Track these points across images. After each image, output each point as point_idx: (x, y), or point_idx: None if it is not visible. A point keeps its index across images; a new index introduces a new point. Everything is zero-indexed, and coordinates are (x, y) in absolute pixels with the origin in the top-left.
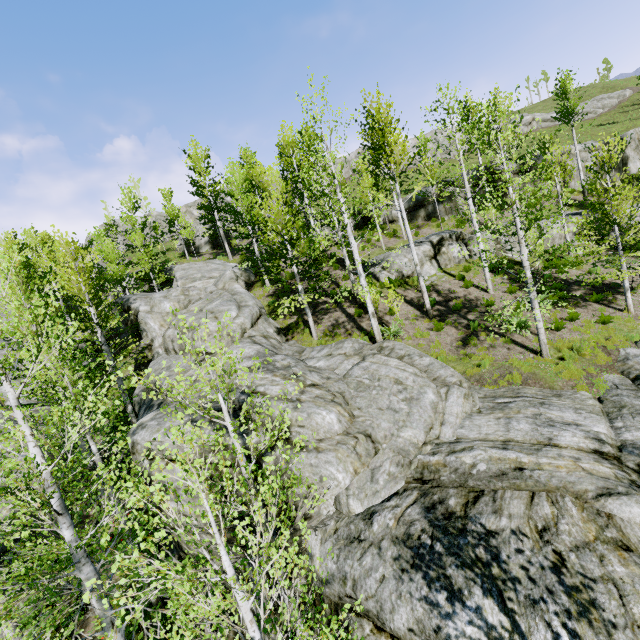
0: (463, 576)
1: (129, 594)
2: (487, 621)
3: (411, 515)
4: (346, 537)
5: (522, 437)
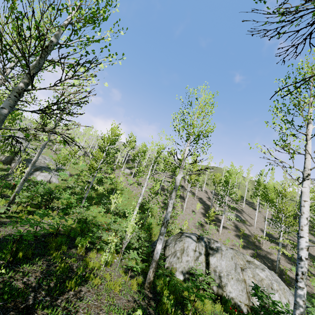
0: None
1: None
2: None
3: None
4: None
5: None
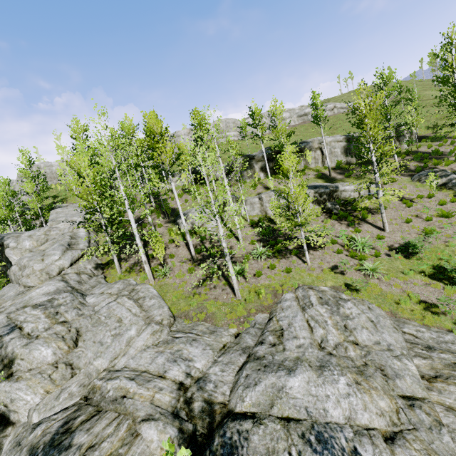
0: None
1: None
2: None
3: (52, 428)
4: (17, 441)
5: (154, 369)
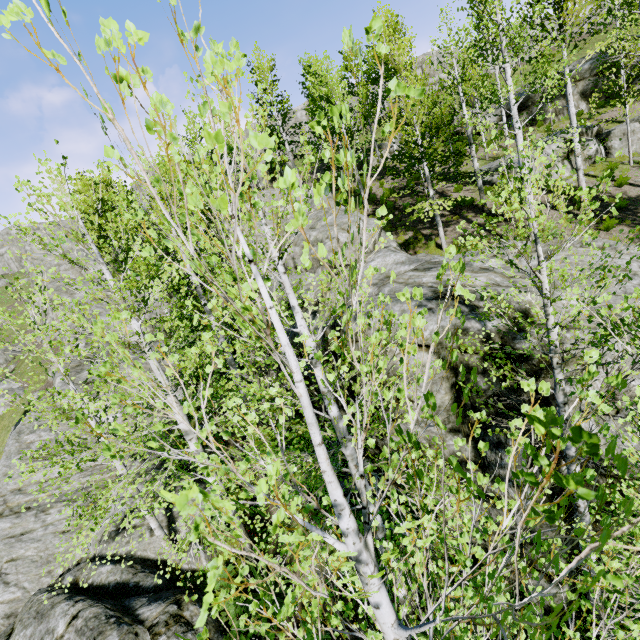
0: None
1: None
2: None
3: None
4: None
5: None
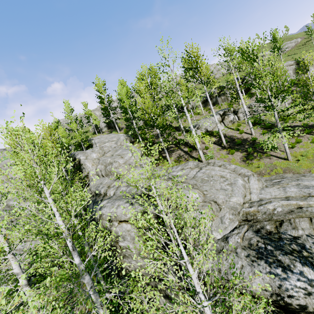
0: (288, 259)
1: (142, 270)
2: (308, 278)
3: (248, 235)
4: (215, 250)
5: (294, 194)
